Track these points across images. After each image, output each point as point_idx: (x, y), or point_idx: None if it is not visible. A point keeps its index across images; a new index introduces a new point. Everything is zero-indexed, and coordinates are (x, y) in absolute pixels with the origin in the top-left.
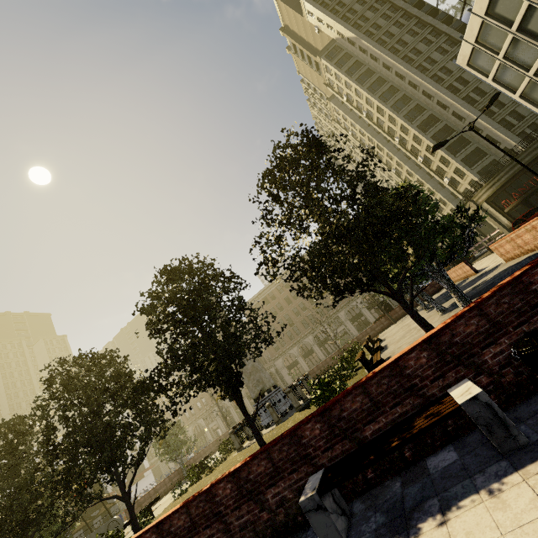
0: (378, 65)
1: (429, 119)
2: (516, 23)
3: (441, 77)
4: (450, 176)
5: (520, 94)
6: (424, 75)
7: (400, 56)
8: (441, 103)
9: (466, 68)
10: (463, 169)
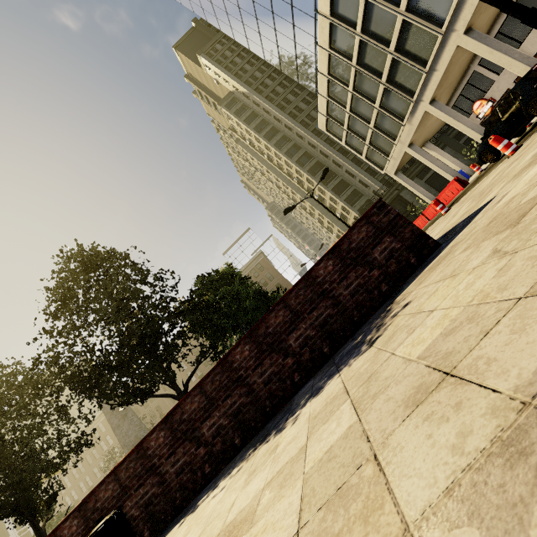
0: (271, 117)
1: (316, 165)
2: (348, 106)
3: (320, 132)
4: (340, 212)
5: (365, 156)
6: (307, 129)
7: (286, 112)
8: (323, 153)
9: (326, 132)
10: (347, 207)
